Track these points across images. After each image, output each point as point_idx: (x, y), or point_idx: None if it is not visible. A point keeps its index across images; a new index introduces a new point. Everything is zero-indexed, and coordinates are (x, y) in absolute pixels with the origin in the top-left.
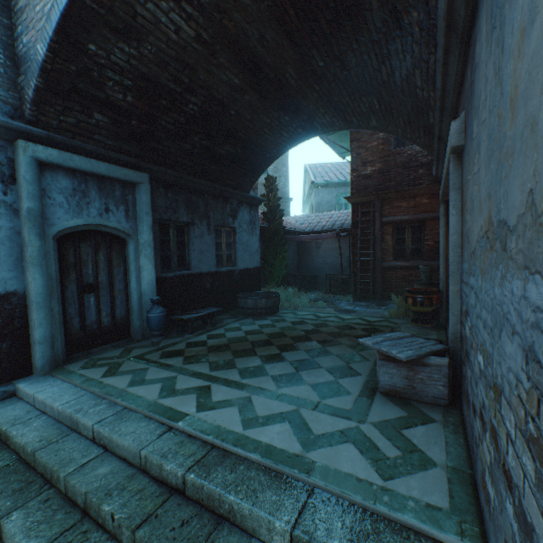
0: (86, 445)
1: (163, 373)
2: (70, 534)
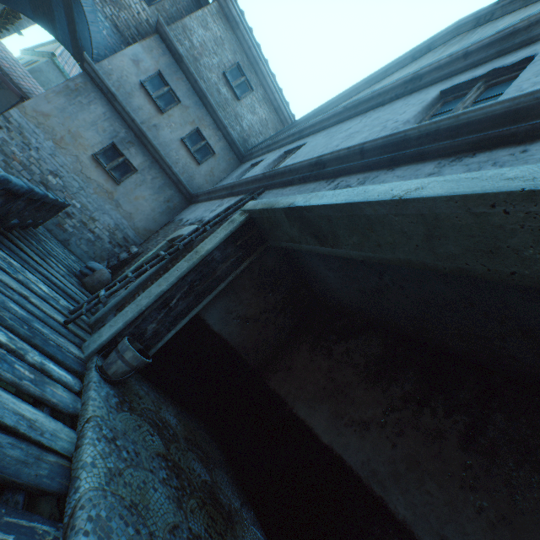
0: None
1: None
2: None
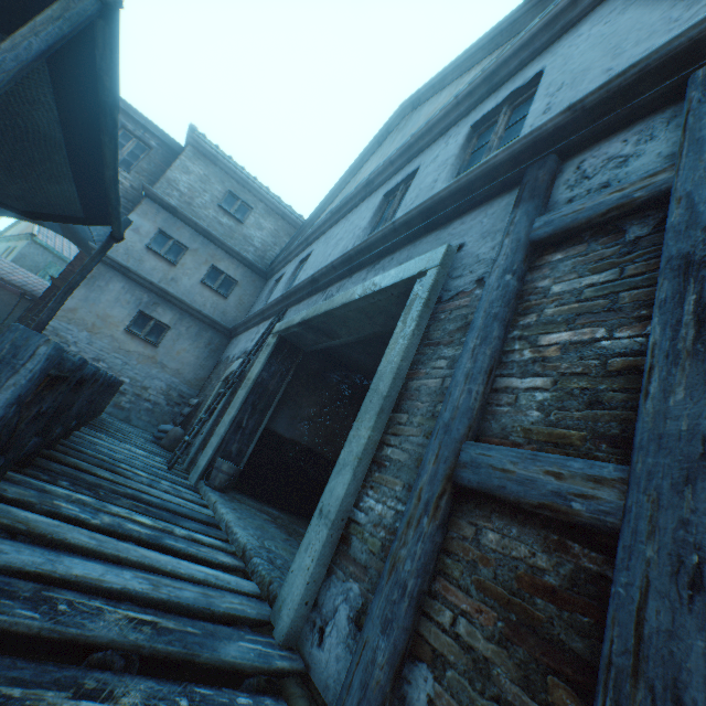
0: None
1: None
2: None
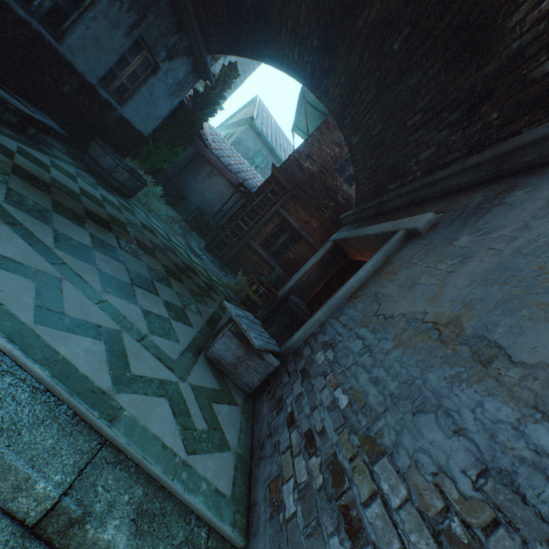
0: None
1: None
2: None
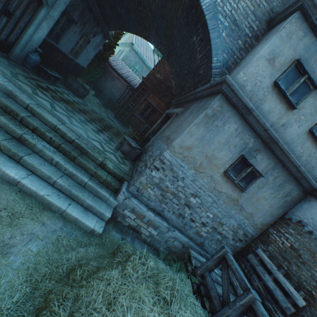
0: (23, 108)
1: (46, 98)
2: (32, 134)
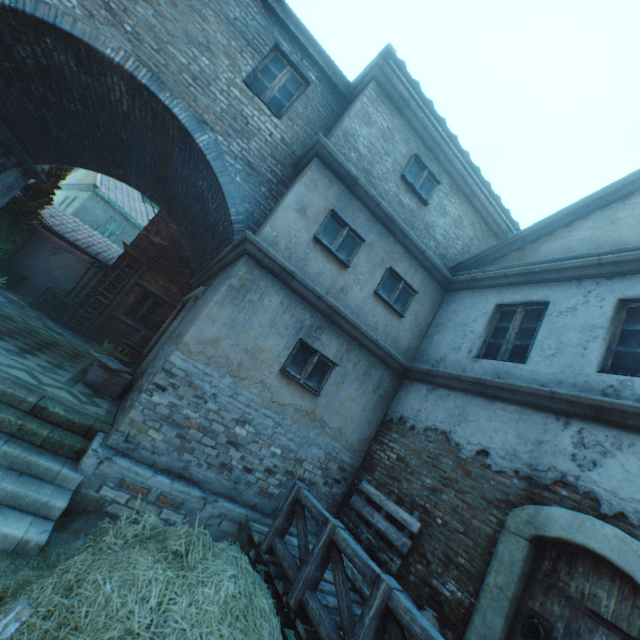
0: None
1: None
2: None
